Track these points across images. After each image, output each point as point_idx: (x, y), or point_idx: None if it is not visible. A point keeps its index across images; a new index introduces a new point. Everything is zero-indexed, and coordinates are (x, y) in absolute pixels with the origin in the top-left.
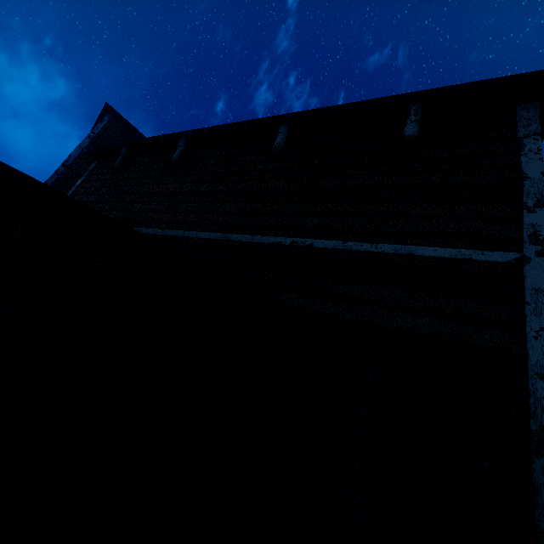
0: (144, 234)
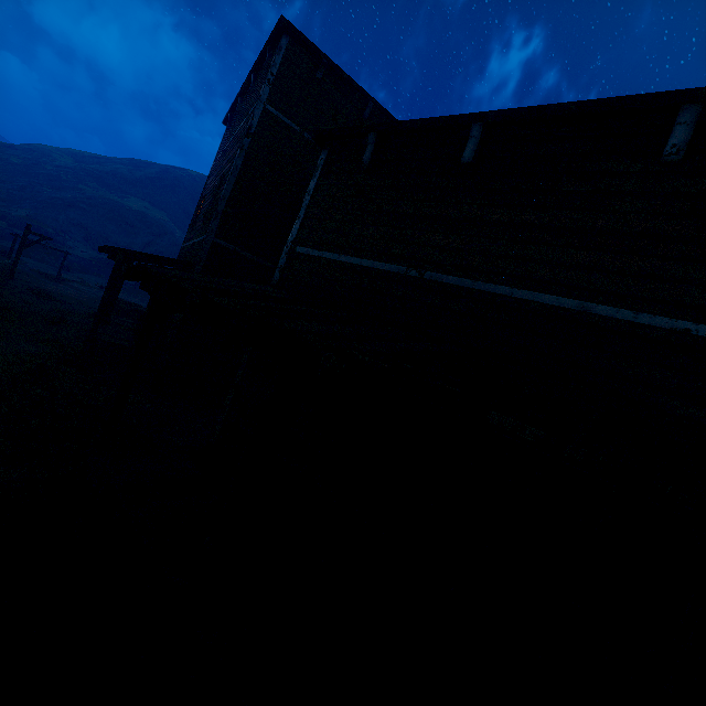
0: (445, 283)
